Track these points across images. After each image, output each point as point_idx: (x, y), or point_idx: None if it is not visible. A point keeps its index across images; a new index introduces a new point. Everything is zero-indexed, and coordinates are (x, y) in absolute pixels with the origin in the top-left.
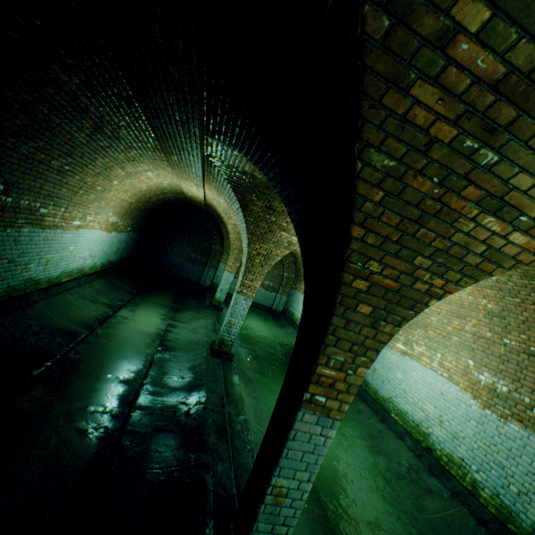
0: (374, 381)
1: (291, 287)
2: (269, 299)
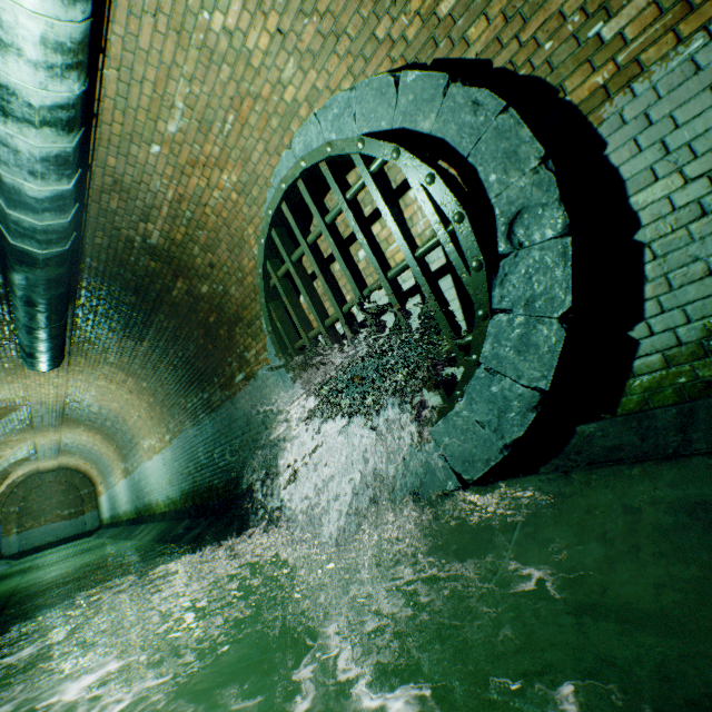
0: (121, 511)
1: (97, 498)
2: (80, 525)
